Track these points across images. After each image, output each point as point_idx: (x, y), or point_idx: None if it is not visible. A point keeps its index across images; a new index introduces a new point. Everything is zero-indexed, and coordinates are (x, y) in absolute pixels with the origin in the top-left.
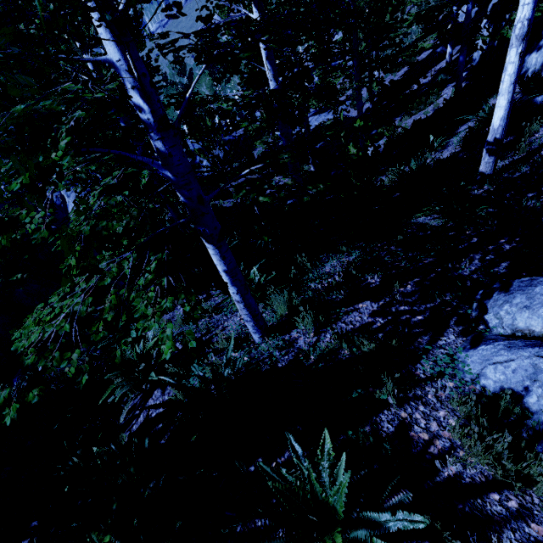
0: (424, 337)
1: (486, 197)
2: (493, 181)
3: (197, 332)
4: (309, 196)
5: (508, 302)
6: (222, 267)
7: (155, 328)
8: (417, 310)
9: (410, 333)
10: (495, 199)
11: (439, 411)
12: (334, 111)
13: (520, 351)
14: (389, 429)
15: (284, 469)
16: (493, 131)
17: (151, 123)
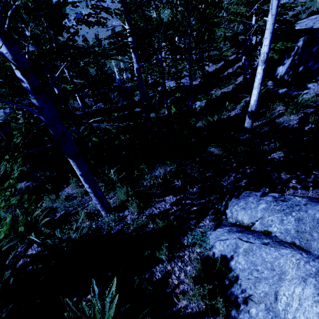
0: (194, 220)
1: (243, 141)
2: (250, 133)
3: (71, 206)
4: (118, 141)
5: (237, 204)
6: (79, 172)
7: (48, 202)
8: (195, 203)
9: (187, 217)
10: (250, 143)
11: (188, 267)
12: (176, 82)
13: (232, 234)
14: (159, 276)
15: (84, 303)
16: (251, 106)
17: (29, 89)
